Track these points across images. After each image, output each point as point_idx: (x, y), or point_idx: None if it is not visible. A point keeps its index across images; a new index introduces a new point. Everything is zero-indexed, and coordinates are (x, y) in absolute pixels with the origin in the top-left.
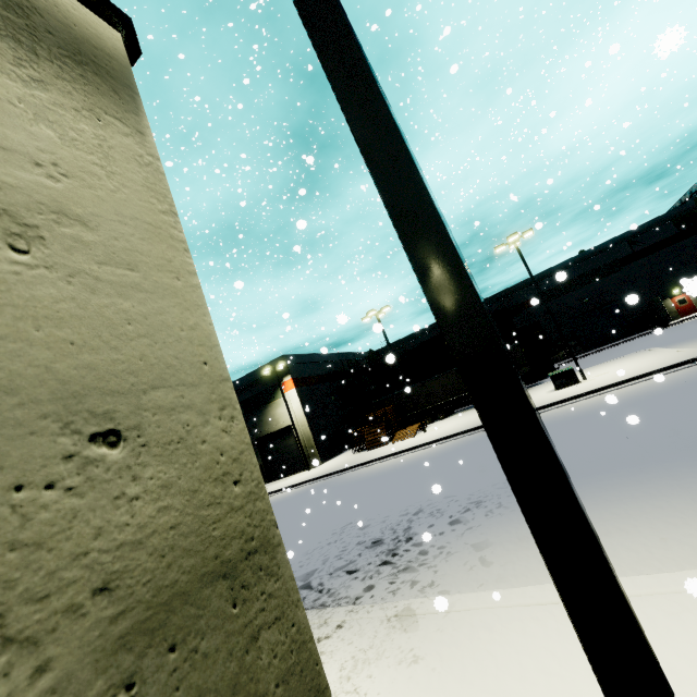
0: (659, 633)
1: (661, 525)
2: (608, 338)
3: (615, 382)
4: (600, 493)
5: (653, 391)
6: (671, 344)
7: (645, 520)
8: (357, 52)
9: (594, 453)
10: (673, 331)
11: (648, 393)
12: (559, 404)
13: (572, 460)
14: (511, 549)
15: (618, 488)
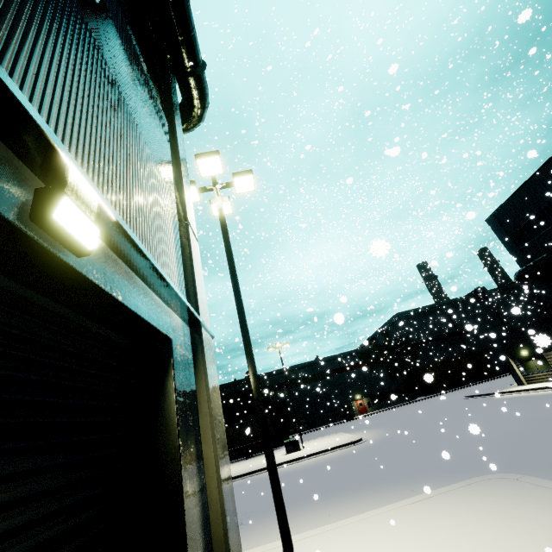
0: (297, 549)
1: (313, 520)
2: (323, 421)
3: (318, 451)
4: (293, 511)
5: (333, 458)
6: (350, 431)
7: (308, 519)
8: (252, 352)
9: (296, 492)
10: (354, 423)
11: (330, 459)
12: (286, 463)
13: (285, 496)
14: (245, 542)
15: (302, 507)
